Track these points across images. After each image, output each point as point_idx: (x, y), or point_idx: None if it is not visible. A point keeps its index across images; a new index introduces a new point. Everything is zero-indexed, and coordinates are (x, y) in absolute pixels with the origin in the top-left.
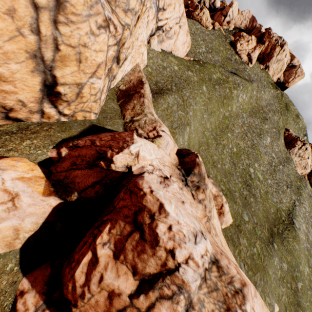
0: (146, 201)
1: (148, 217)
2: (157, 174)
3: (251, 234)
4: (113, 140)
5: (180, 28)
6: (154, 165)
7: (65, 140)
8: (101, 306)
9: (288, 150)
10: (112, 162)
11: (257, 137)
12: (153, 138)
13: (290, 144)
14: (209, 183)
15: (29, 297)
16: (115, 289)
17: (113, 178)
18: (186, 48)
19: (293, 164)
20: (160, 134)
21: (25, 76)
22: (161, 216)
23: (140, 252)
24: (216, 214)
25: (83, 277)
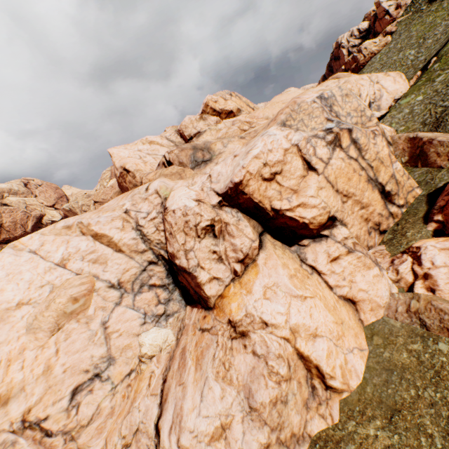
0: None
1: None
2: None
3: None
4: None
5: (378, 83)
6: None
7: (425, 215)
8: None
9: None
10: None
11: None
12: None
13: None
14: None
15: None
16: None
17: None
18: (401, 79)
19: None
20: None
21: (371, 196)
22: None
23: None
24: None
25: None
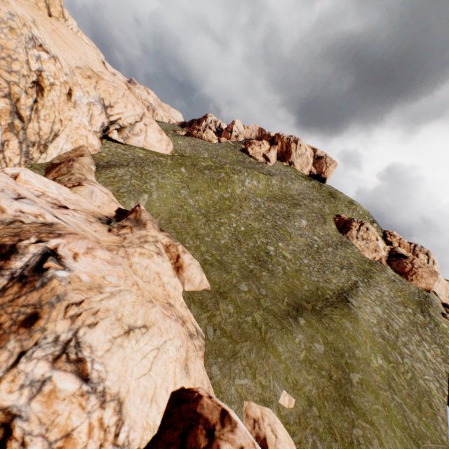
0: None
1: None
2: (48, 200)
3: (249, 303)
4: None
5: (147, 126)
6: (47, 194)
7: None
8: None
9: (345, 235)
10: None
11: (282, 219)
12: (72, 187)
13: (345, 228)
14: (161, 235)
15: None
16: None
17: None
18: (167, 146)
19: (357, 248)
20: (83, 185)
21: None
22: None
23: None
24: (171, 269)
25: None
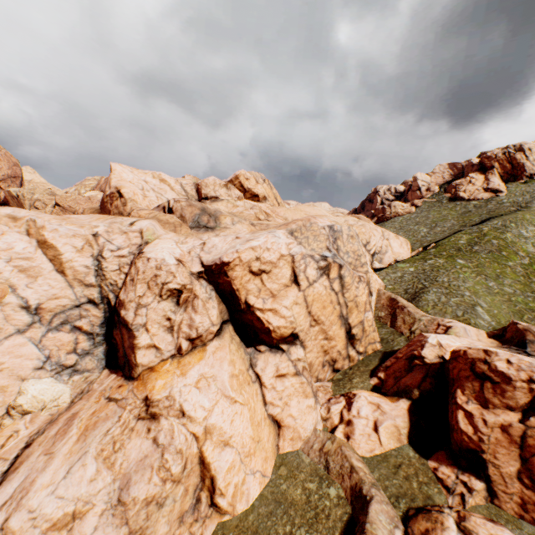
0: (469, 354)
1: (482, 364)
2: None
3: None
4: (410, 346)
5: (388, 240)
6: None
7: (374, 369)
8: (502, 440)
9: None
10: (423, 357)
11: None
12: (444, 332)
13: None
14: None
15: (442, 469)
16: (502, 422)
17: (435, 369)
18: (406, 246)
19: None
20: (448, 325)
21: (338, 331)
22: (492, 357)
23: (501, 394)
24: None
25: (469, 427)
